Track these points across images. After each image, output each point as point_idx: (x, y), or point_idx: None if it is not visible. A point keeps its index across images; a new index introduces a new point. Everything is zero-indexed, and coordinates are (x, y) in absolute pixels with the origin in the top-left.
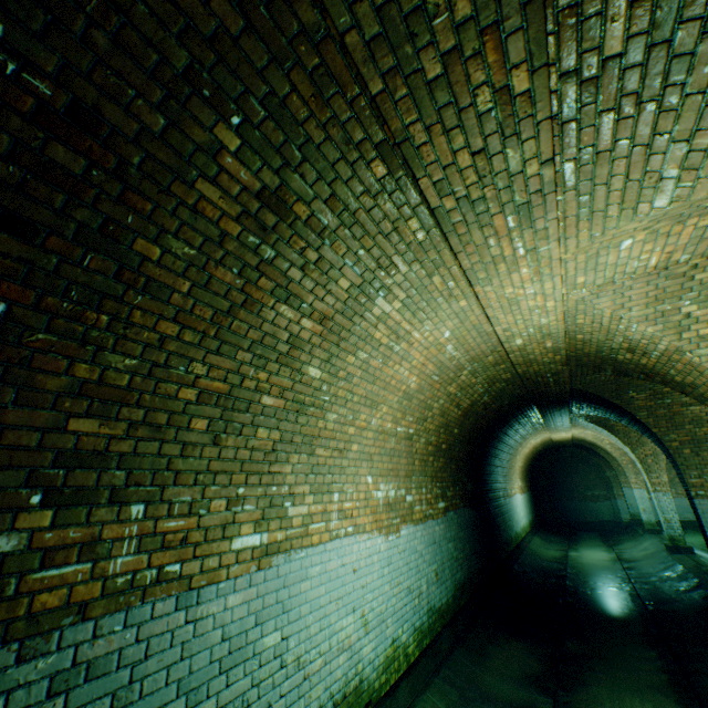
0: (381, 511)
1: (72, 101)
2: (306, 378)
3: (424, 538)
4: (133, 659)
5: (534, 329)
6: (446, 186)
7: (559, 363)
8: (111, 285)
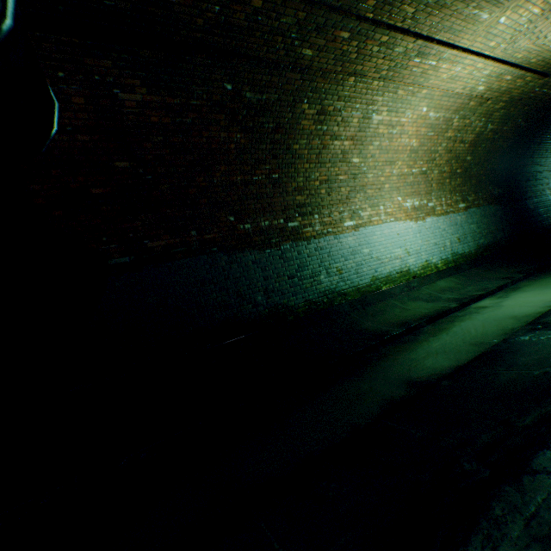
0: (410, 212)
1: (275, 125)
2: (353, 164)
3: (445, 223)
4: (328, 248)
5: (484, 78)
6: (378, 71)
7: (535, 80)
8: (291, 161)
